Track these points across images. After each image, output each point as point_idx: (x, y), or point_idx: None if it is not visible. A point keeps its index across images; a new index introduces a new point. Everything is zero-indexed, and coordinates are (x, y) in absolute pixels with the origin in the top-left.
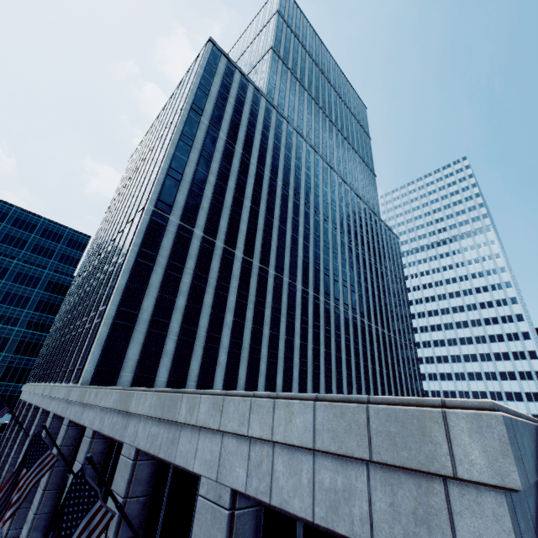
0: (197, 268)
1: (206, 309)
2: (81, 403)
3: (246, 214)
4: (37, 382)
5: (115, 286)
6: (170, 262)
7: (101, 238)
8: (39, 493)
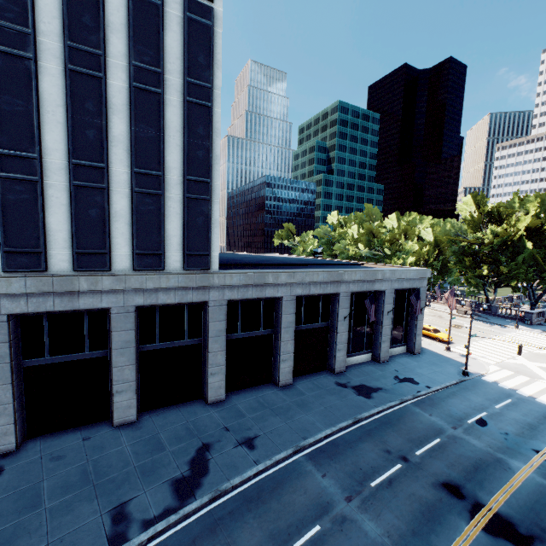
0: None
1: None
2: (250, 285)
3: None
4: None
5: (213, 151)
6: None
7: None
8: (218, 355)
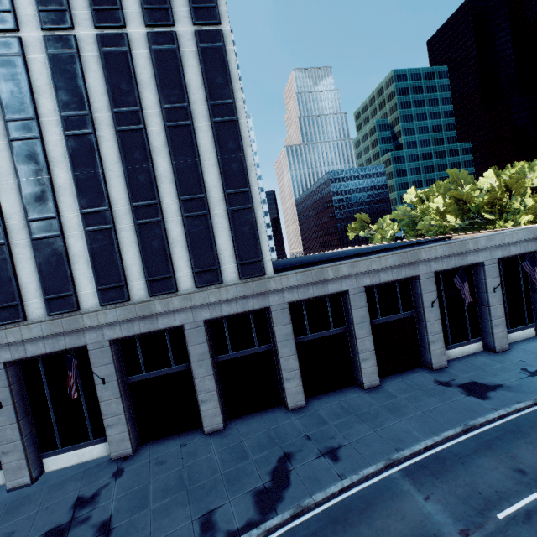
0: None
1: None
2: (310, 283)
3: None
4: None
5: (246, 161)
6: None
7: None
8: (290, 360)
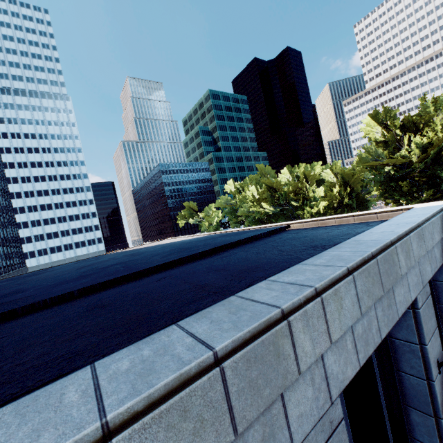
0: None
1: None
2: None
3: None
4: None
5: None
6: None
7: None
8: None
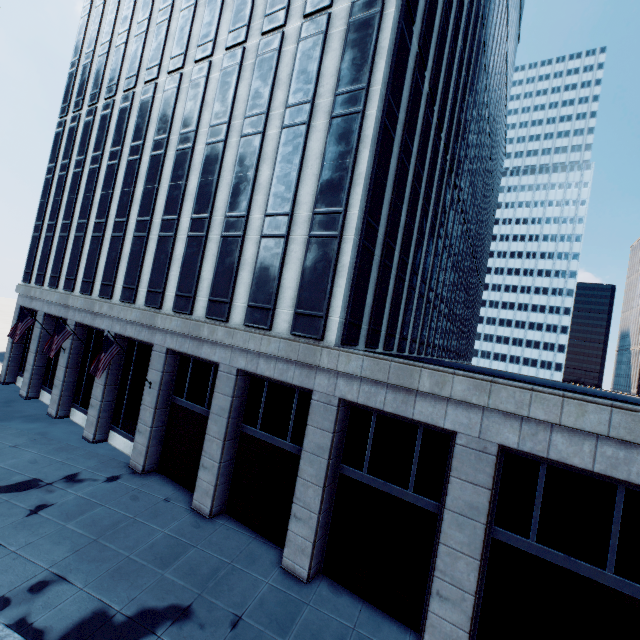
0: (419, 157)
1: (414, 231)
2: (383, 384)
3: (455, 64)
4: (83, 294)
5: (354, 169)
6: (405, 137)
7: (140, 27)
8: (309, 489)
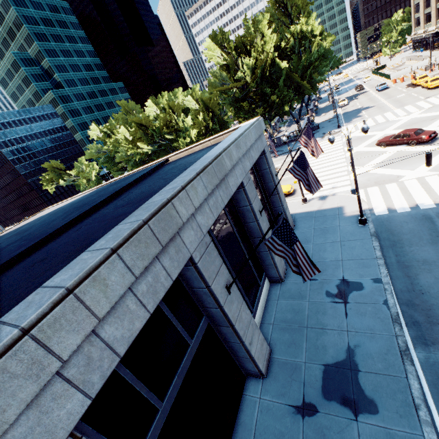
0: None
1: None
2: None
3: None
4: None
5: None
6: None
7: None
8: None
